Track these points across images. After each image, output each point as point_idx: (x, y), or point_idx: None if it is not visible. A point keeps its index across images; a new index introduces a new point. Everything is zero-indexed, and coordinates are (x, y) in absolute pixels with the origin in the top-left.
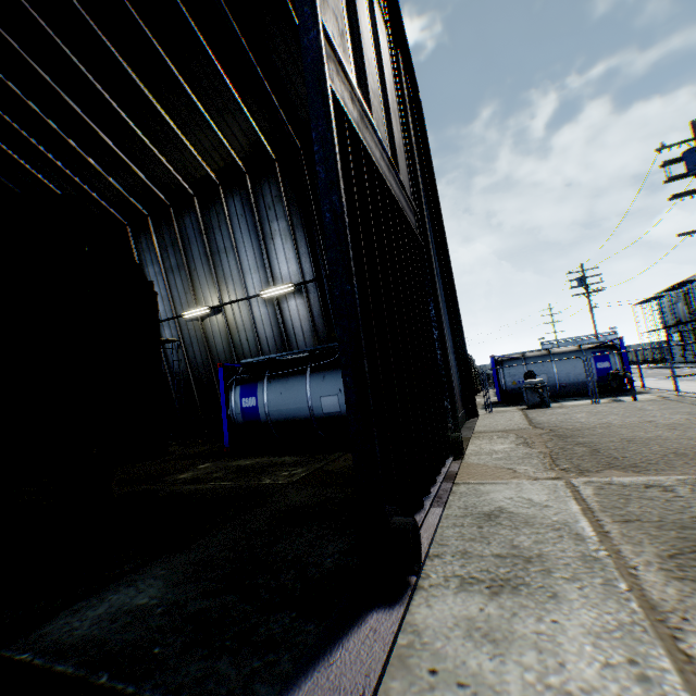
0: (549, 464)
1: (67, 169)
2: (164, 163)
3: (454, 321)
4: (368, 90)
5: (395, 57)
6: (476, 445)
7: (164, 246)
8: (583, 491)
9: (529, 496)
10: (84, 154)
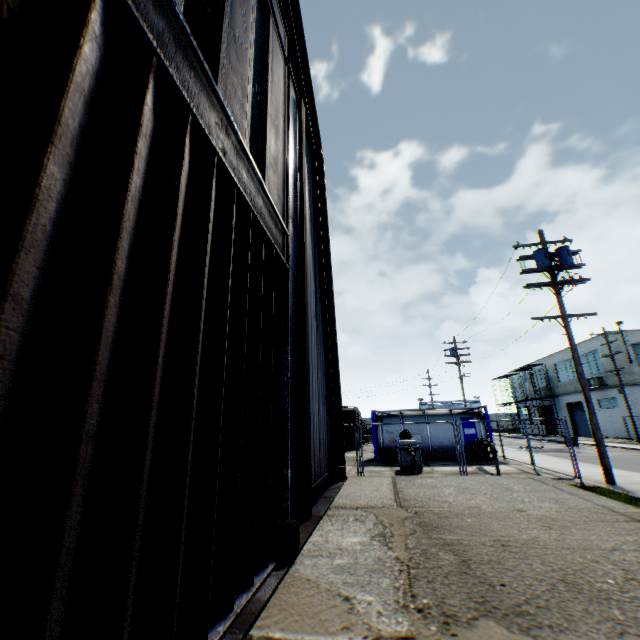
0: (404, 592)
1: None
2: None
3: (331, 368)
4: (219, 51)
5: (299, 105)
6: (324, 532)
7: None
8: None
9: None
10: None
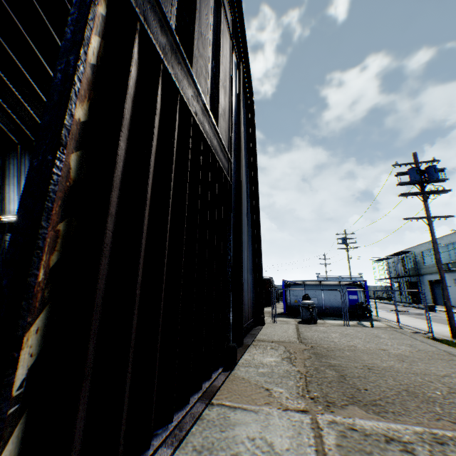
0: (302, 389)
1: None
2: None
3: (256, 250)
4: (193, 46)
5: (238, 66)
6: (251, 354)
7: None
8: (327, 436)
9: (272, 437)
10: (9, 83)
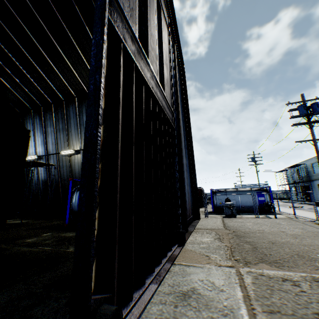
0: (229, 255)
1: (15, 76)
2: (63, 80)
3: (192, 170)
4: (148, 44)
5: (173, 46)
6: (194, 236)
7: (58, 118)
8: (246, 278)
9: (213, 279)
10: (24, 71)
